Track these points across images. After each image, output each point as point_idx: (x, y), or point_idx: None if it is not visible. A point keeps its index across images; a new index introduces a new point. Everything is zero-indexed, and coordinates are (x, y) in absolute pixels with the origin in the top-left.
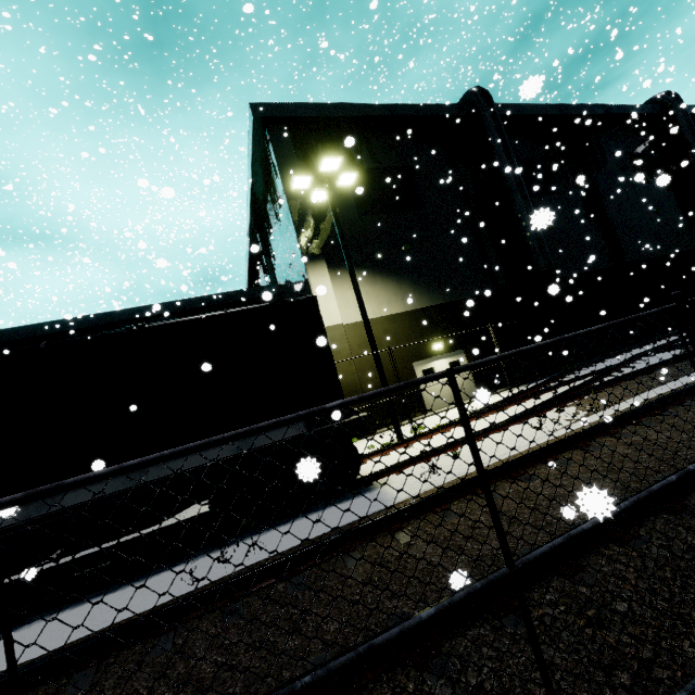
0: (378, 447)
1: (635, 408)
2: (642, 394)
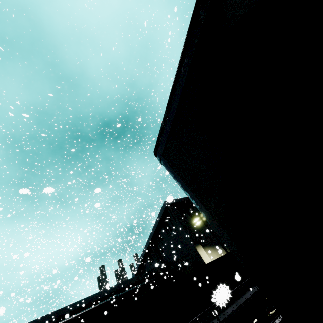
0: None
1: None
2: None
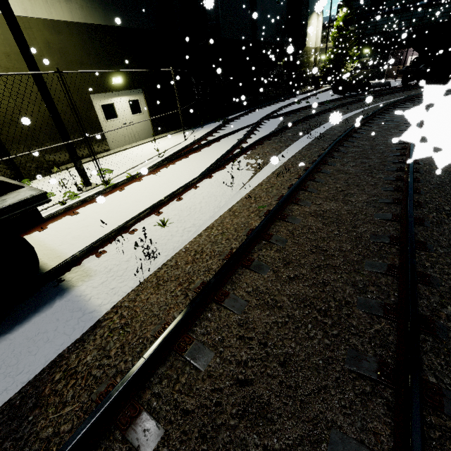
0: (61, 195)
1: (303, 176)
2: (280, 154)
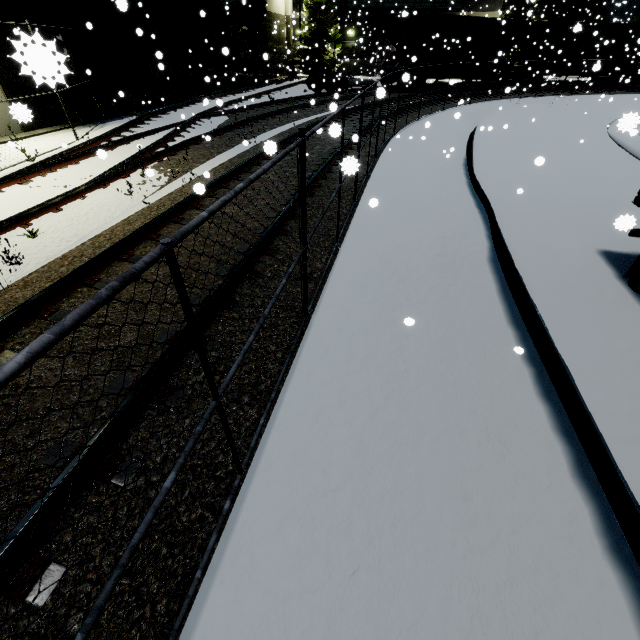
0: None
1: (212, 182)
2: (208, 162)
